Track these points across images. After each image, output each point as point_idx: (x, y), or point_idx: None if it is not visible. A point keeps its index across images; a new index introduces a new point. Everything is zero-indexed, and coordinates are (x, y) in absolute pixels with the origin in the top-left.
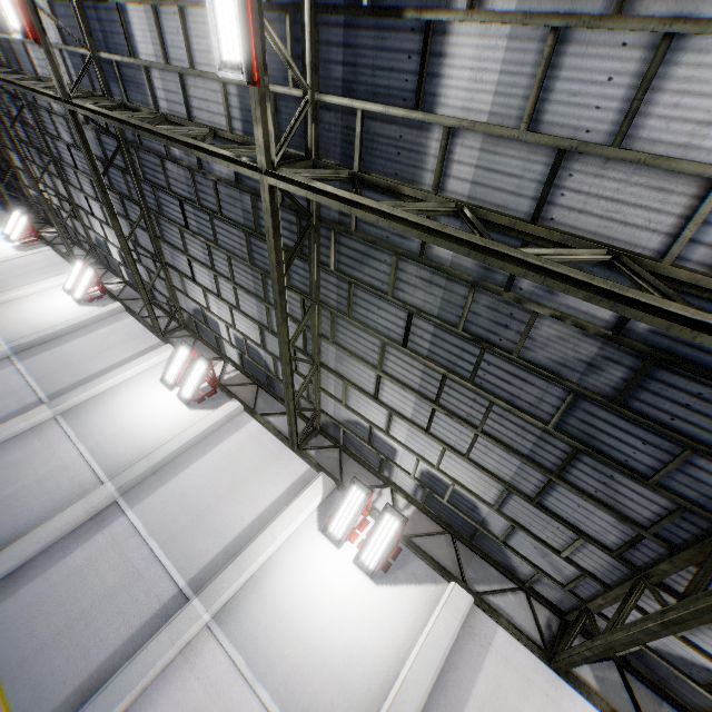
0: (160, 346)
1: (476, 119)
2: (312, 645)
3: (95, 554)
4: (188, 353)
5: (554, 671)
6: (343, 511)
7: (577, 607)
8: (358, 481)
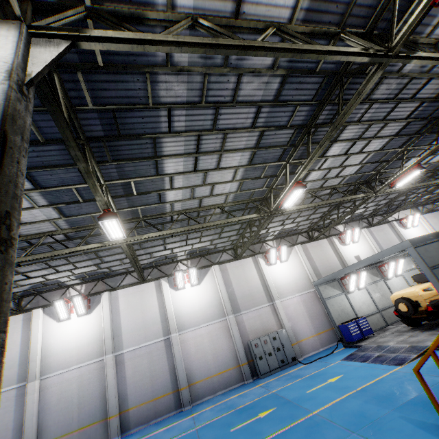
0: (28, 315)
1: (179, 200)
2: (201, 309)
3: (132, 366)
4: (64, 302)
5: (238, 260)
6: (179, 281)
7: (235, 245)
8: (177, 271)
